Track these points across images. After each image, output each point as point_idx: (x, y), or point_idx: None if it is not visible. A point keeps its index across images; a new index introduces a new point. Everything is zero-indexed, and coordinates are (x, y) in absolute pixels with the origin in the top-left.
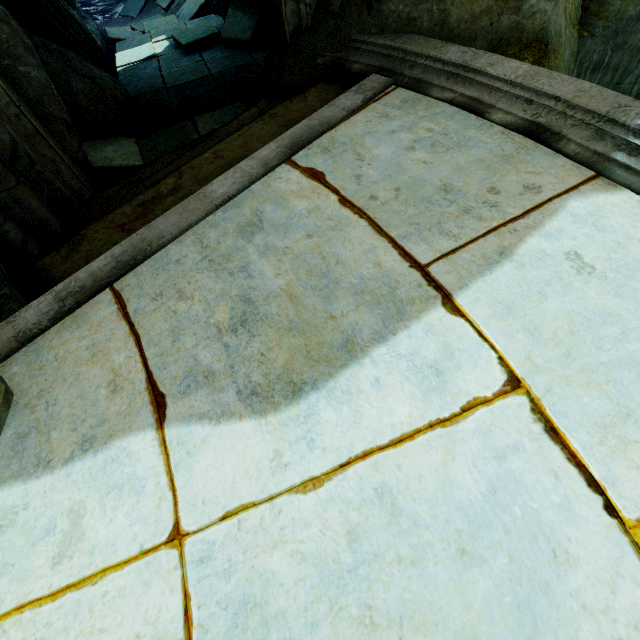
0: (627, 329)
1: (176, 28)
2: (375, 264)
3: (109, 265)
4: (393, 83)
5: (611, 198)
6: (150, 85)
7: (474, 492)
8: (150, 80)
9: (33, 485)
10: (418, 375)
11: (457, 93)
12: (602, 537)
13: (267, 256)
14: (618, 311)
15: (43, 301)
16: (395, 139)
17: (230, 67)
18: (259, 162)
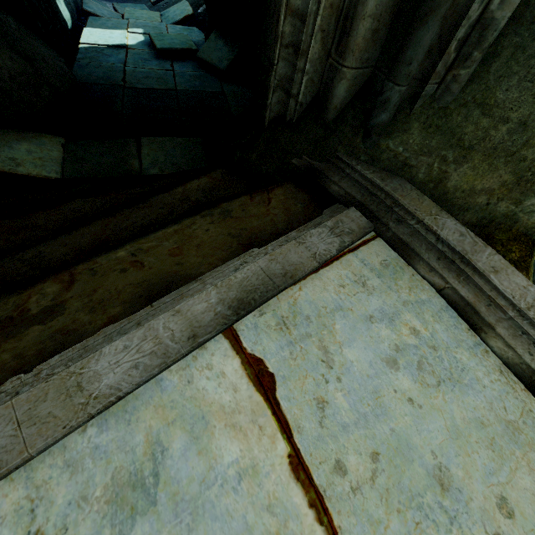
0: None
1: (156, 26)
2: None
3: None
4: (373, 230)
5: None
6: (108, 77)
7: None
8: (110, 71)
9: None
10: None
11: (448, 283)
12: None
13: None
14: None
15: None
16: (373, 335)
17: (198, 89)
18: (186, 326)
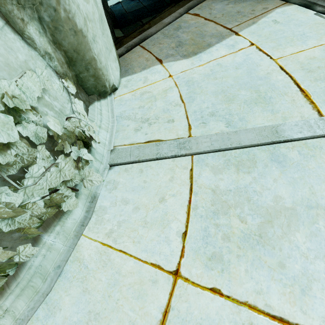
0: (284, 32)
1: None
2: (216, 30)
3: (138, 40)
4: None
5: (289, 7)
6: (120, 12)
7: (240, 61)
8: (120, 11)
9: (133, 76)
10: (227, 47)
11: None
12: (268, 62)
13: (184, 33)
14: (283, 29)
15: (121, 49)
16: (222, 3)
17: (152, 3)
18: (178, 13)
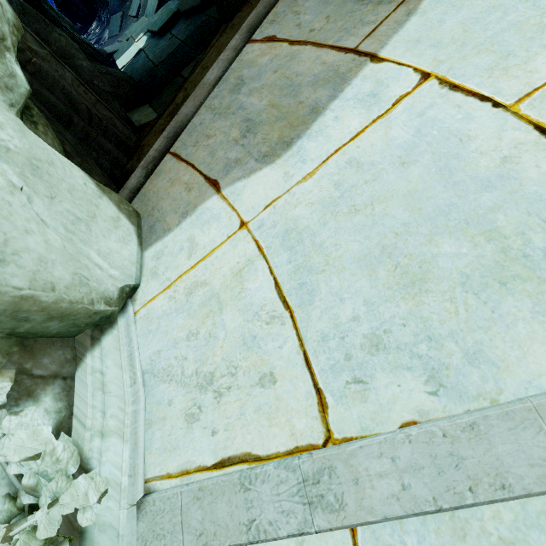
0: (507, 9)
1: (148, 24)
2: (321, 64)
3: (164, 142)
4: None
5: None
6: (145, 69)
7: (406, 137)
8: (144, 66)
9: (166, 239)
10: (361, 103)
11: None
12: (491, 120)
13: (252, 95)
14: (500, 2)
15: (137, 173)
16: None
17: (193, 30)
18: (231, 50)
